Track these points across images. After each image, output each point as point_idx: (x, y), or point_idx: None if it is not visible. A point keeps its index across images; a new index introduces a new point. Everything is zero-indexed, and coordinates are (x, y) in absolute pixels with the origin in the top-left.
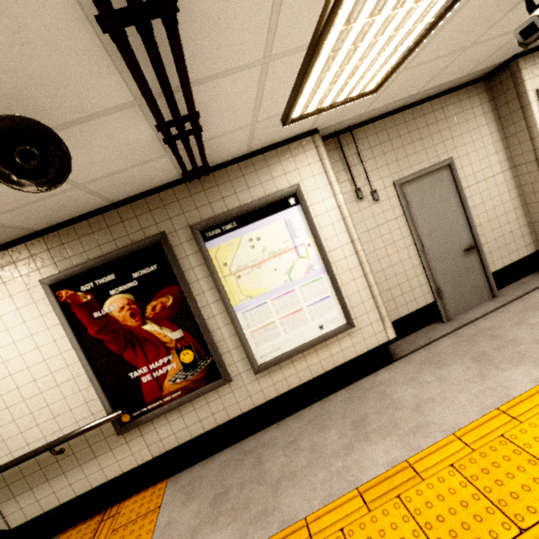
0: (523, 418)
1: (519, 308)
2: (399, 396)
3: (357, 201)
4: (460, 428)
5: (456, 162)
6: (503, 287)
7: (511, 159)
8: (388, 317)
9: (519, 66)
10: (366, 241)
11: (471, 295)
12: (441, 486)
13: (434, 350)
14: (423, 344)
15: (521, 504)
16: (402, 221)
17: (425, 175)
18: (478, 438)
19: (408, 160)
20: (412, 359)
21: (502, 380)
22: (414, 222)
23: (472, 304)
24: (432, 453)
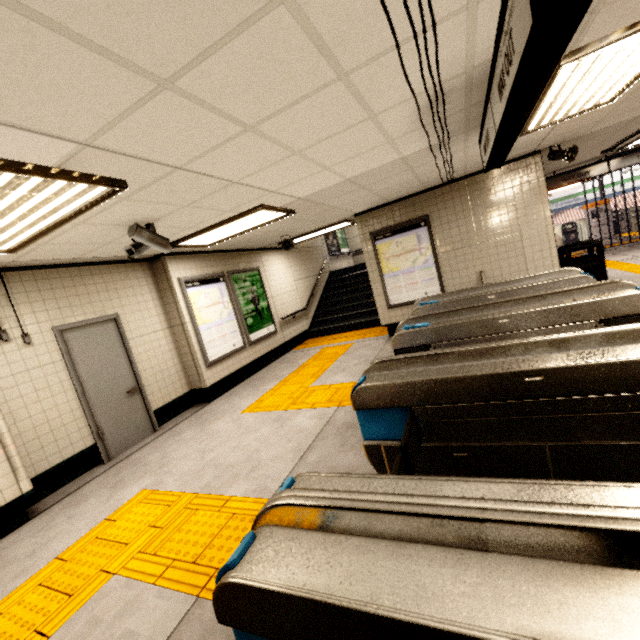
0: (119, 518)
1: (166, 437)
2: (18, 551)
3: (1, 343)
4: (66, 549)
5: (123, 318)
6: (166, 422)
7: (169, 321)
8: (24, 468)
9: (166, 261)
10: (10, 386)
11: (134, 432)
12: (19, 607)
13: (82, 492)
14: (73, 491)
15: (82, 578)
16: (61, 365)
17: (91, 325)
18: (77, 549)
19: (72, 309)
20: (53, 509)
21: (122, 495)
22: (76, 367)
23: (136, 440)
24: (25, 585)
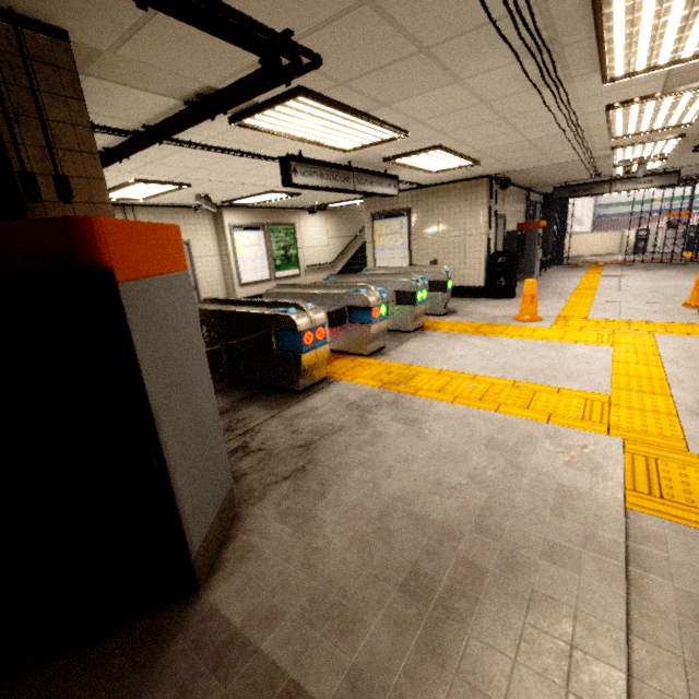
0: None
1: None
2: None
3: None
4: None
5: (192, 243)
6: None
7: (221, 251)
8: None
9: (222, 211)
10: None
11: None
12: None
13: None
14: None
15: None
16: None
17: None
18: None
19: None
20: None
21: None
22: None
23: None
24: None
